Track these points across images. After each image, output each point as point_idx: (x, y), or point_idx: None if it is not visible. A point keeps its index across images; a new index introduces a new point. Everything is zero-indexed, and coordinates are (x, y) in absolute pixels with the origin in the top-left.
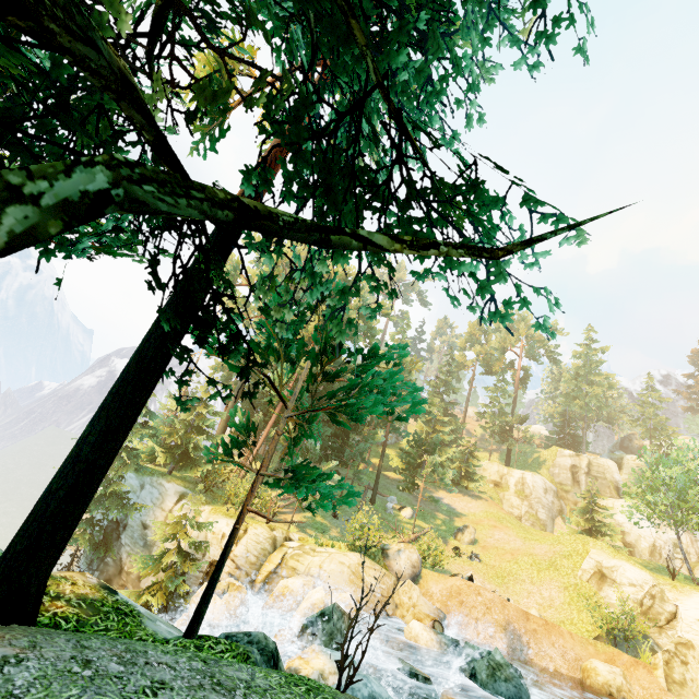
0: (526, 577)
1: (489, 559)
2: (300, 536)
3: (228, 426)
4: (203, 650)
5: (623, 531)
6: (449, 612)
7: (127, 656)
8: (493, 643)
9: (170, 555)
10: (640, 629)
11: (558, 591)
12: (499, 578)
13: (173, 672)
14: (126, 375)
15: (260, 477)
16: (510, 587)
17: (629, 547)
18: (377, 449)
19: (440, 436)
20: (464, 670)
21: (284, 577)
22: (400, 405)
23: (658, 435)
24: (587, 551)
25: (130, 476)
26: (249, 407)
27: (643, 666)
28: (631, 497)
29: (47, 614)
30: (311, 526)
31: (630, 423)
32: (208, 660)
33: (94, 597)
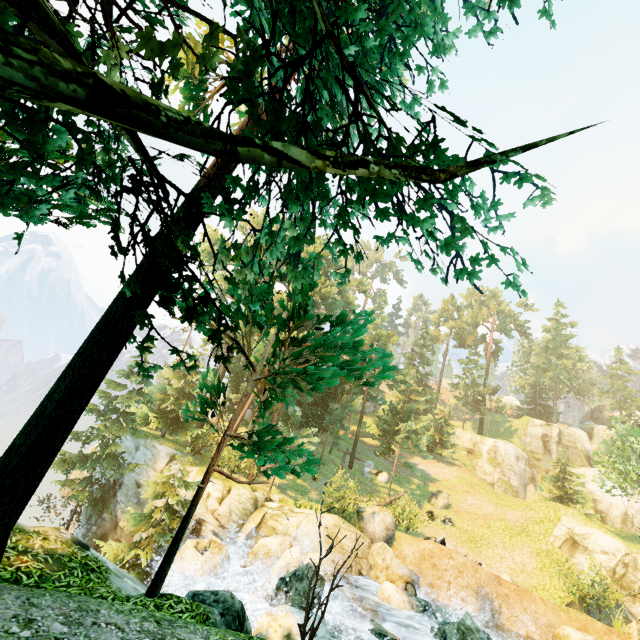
0: (499, 542)
1: (462, 524)
2: (281, 497)
3: (200, 389)
4: (162, 609)
5: (594, 499)
6: (422, 574)
7: (75, 616)
8: (465, 607)
9: (159, 512)
10: (613, 597)
11: (530, 556)
12: (472, 542)
13: (120, 633)
14: (93, 335)
15: (227, 438)
16: (483, 551)
17: (601, 515)
18: (356, 417)
19: (415, 405)
20: (435, 633)
21: (264, 536)
22: (364, 369)
23: (627, 406)
24: (558, 517)
25: (126, 439)
26: (236, 376)
27: (617, 635)
28: (602, 466)
29: (10, 568)
30: (292, 488)
31: (600, 394)
32: (162, 620)
33: (63, 553)
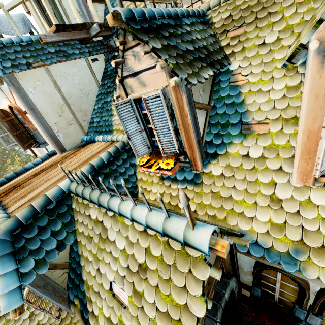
0: None
1: None
2: None
3: None
4: None
5: None
6: None
7: None
8: None
9: None
10: None
11: None
12: None
13: None
14: None
15: None
16: None
17: None
18: None
19: None
20: None
21: None
22: None
23: None
24: None
25: None
26: None
27: None
28: None
29: None
30: None
31: None
32: None
33: None
